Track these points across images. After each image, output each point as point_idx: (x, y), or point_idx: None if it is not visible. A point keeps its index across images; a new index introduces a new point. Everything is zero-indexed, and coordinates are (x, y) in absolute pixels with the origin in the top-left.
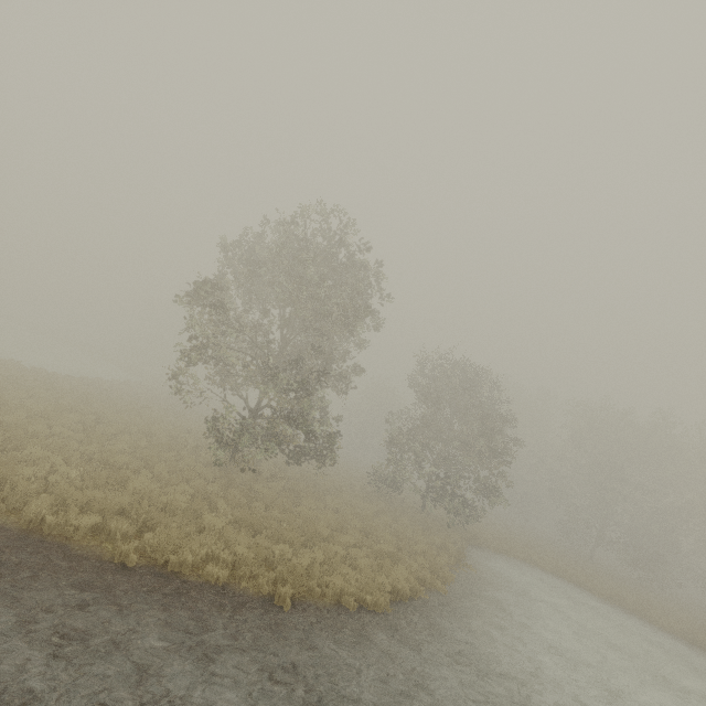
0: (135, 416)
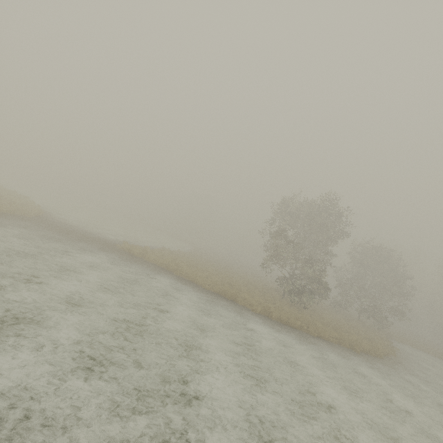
0: (237, 275)
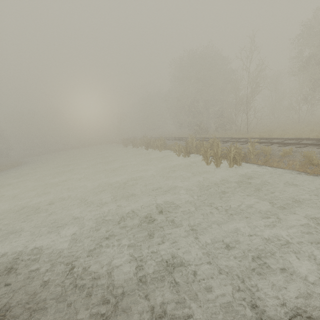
0: None
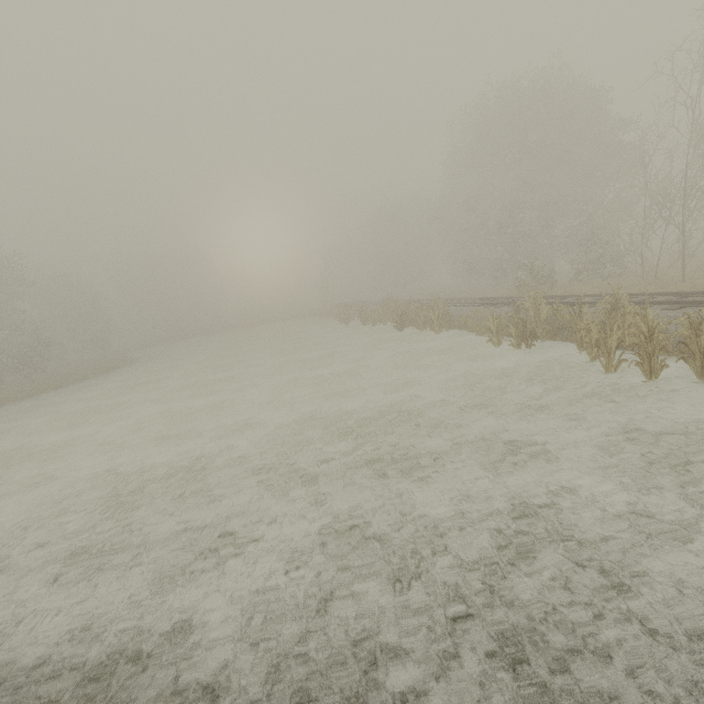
0: None
